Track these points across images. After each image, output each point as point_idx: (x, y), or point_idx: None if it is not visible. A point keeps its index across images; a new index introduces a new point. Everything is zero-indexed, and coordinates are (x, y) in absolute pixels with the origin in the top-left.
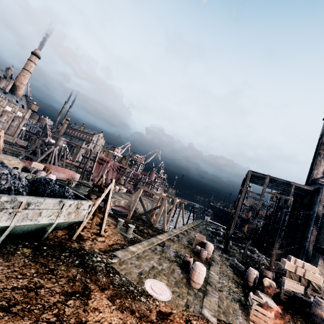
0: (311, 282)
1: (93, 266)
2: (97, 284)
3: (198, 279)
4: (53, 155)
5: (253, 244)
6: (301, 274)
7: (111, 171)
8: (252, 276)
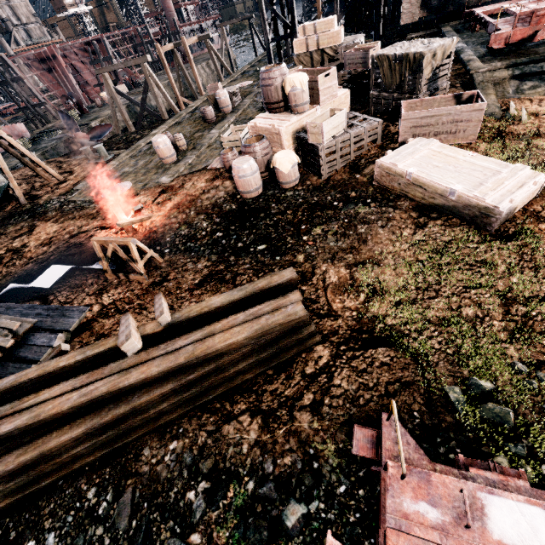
0: (324, 51)
1: (46, 211)
2: (45, 220)
3: (163, 154)
4: None
5: (346, 24)
6: (315, 47)
7: (83, 69)
8: None
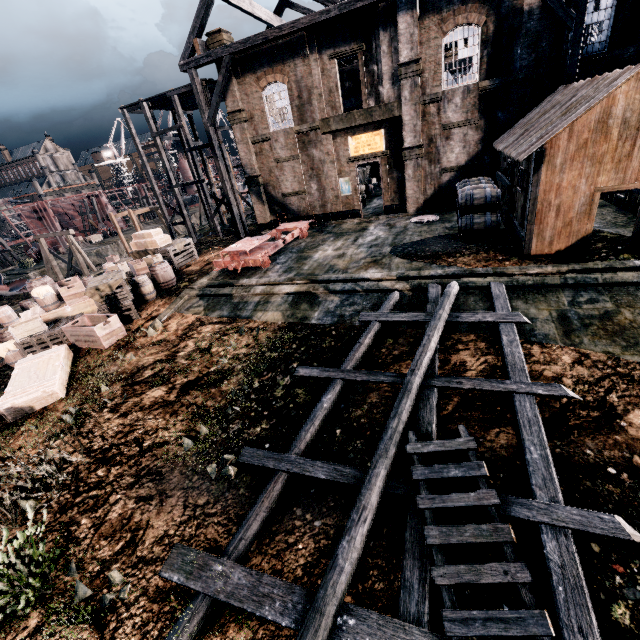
0: (147, 252)
1: None
2: None
3: (2, 321)
4: None
5: None
6: (144, 248)
7: (77, 217)
8: None
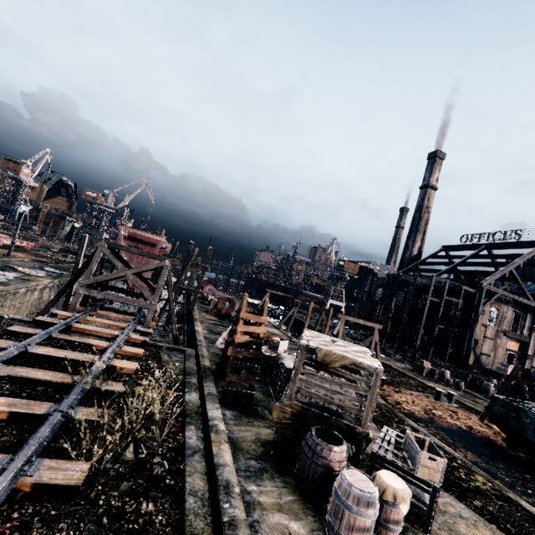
0: None
1: None
2: None
3: None
4: (172, 284)
5: (387, 338)
6: None
7: None
8: (493, 389)
